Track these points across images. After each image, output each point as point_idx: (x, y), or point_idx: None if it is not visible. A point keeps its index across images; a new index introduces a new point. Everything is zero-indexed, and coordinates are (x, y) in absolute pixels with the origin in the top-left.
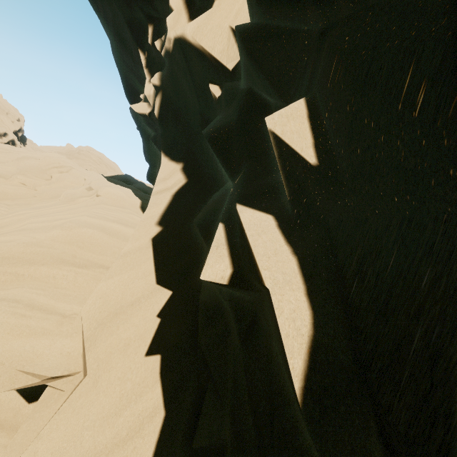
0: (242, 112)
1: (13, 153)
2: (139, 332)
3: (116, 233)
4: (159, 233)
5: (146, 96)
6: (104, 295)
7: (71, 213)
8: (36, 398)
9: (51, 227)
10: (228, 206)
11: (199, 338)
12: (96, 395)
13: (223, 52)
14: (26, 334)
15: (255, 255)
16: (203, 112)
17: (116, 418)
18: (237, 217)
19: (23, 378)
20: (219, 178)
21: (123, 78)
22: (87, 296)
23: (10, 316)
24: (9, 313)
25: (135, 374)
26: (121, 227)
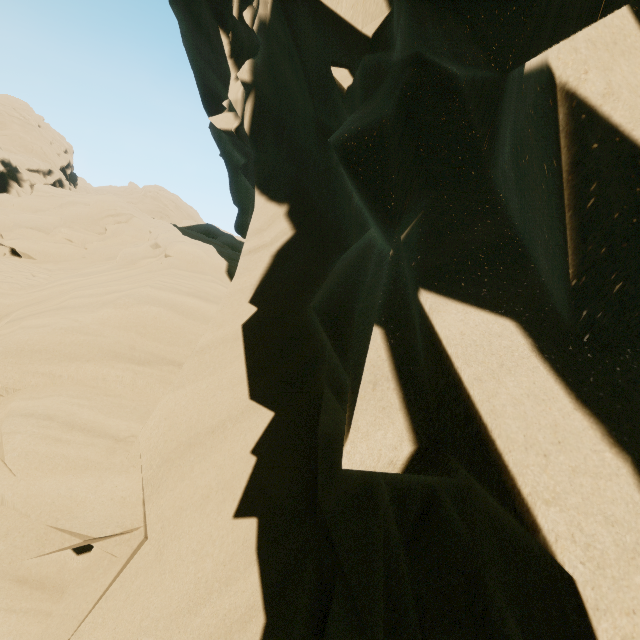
0: (407, 96)
1: (56, 198)
2: (224, 477)
3: (192, 311)
4: (253, 317)
5: (231, 102)
6: (171, 415)
7: (130, 283)
8: (87, 548)
9: (100, 304)
10: (387, 288)
11: (319, 498)
12: (160, 576)
13: (357, 6)
14: (62, 469)
15: (499, 443)
16: (320, 119)
17: (189, 617)
18: (421, 320)
19: (56, 538)
20: (346, 227)
21: (198, 80)
22: (151, 408)
23: (39, 442)
24: (38, 437)
25: (218, 547)
26: (198, 303)
